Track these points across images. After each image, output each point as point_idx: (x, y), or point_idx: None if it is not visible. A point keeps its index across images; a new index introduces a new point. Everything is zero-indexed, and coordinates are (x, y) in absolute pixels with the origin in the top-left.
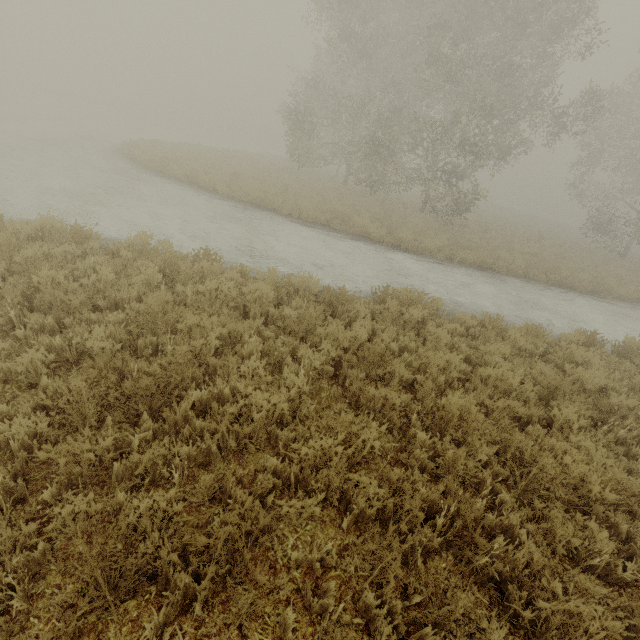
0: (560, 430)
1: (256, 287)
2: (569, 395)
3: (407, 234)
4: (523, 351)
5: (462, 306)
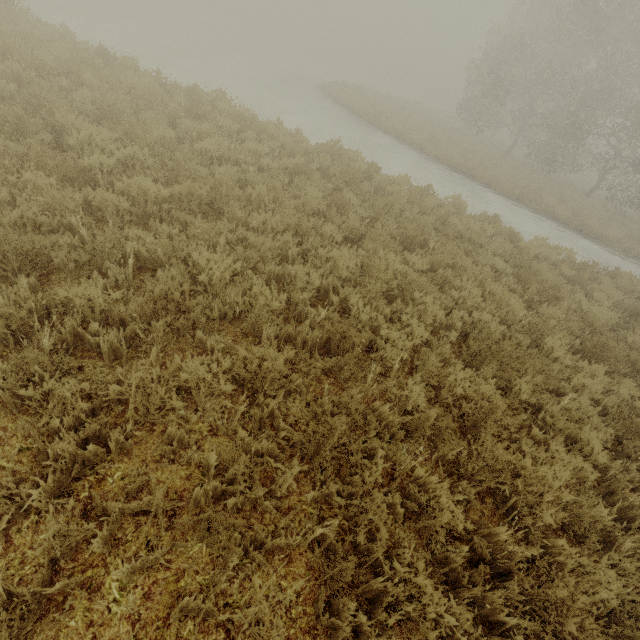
0: None
1: (542, 250)
2: None
3: (595, 222)
4: None
5: None
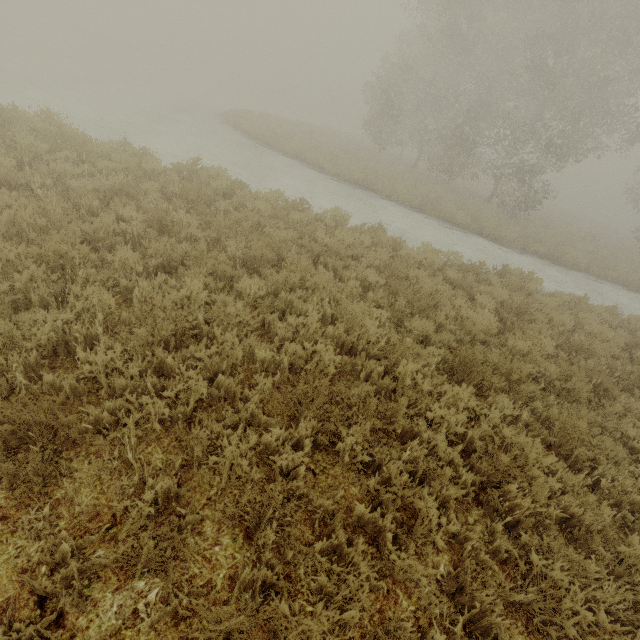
0: None
1: (427, 255)
2: None
3: (491, 224)
4: (604, 322)
5: (546, 288)
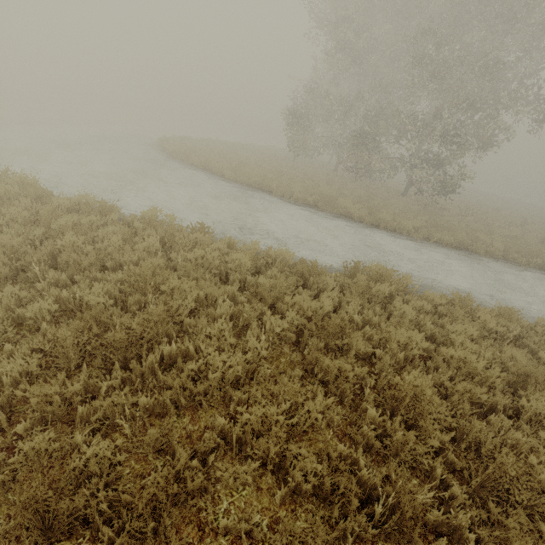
0: (530, 421)
1: (237, 257)
2: (542, 385)
3: (386, 215)
4: (493, 333)
5: (434, 284)
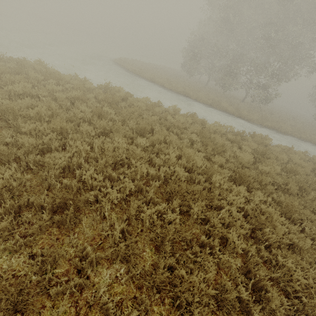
0: None
1: (218, 127)
2: None
3: (245, 112)
4: (301, 159)
5: (273, 143)
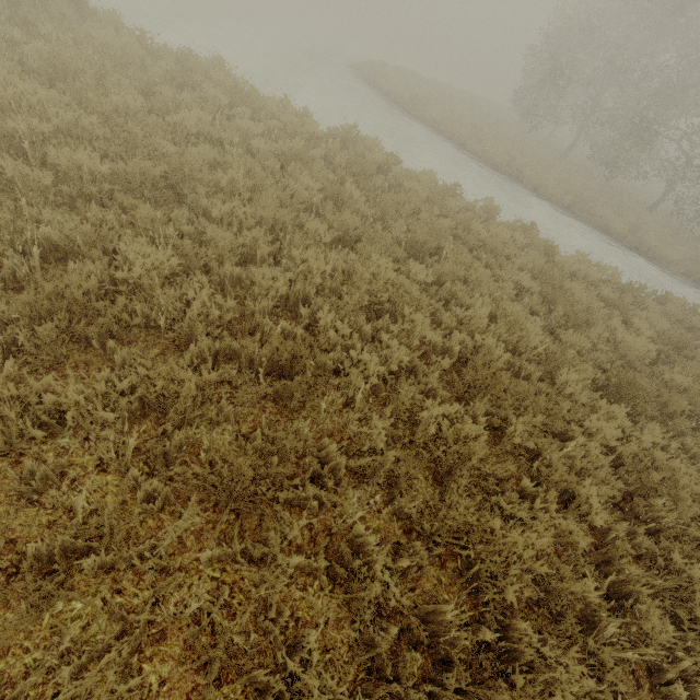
0: None
1: (582, 267)
2: None
3: (653, 239)
4: None
5: None
